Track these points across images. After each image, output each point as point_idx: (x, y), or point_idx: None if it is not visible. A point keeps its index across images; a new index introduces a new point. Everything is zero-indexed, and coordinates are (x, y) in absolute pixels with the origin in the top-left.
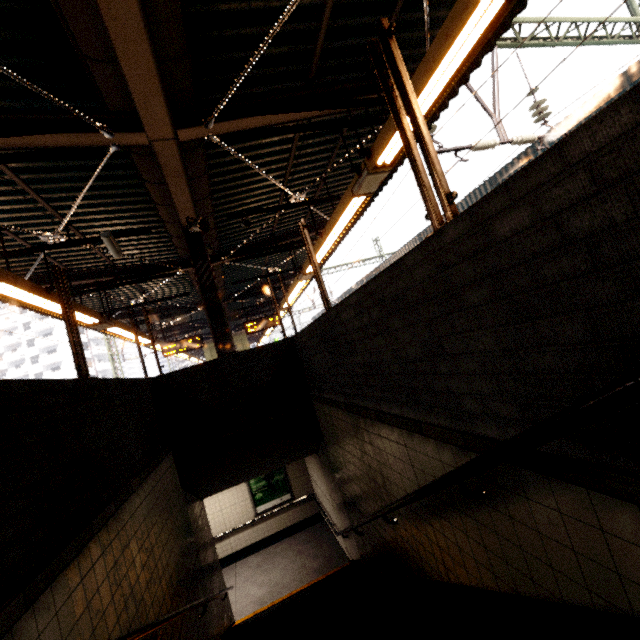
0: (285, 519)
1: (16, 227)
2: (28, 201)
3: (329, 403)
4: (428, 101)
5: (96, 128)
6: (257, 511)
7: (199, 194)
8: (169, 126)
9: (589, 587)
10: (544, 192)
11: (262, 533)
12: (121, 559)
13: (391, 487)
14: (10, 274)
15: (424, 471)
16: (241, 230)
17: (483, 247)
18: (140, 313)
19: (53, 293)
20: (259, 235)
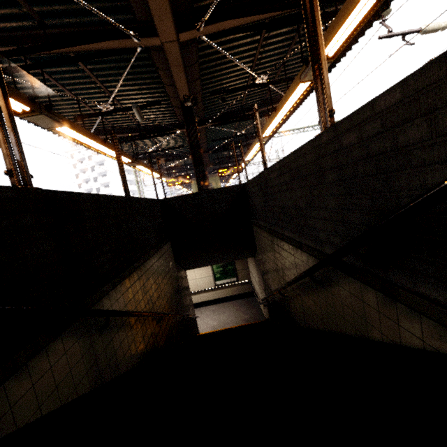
0: (232, 291)
1: (86, 99)
2: (92, 82)
3: (260, 227)
4: (368, 4)
5: (130, 36)
6: (216, 283)
7: (192, 77)
8: (174, 32)
9: (355, 327)
10: (364, 126)
11: (218, 295)
12: (146, 284)
13: (285, 278)
14: (86, 131)
15: (300, 270)
16: (219, 103)
17: (337, 150)
18: (154, 157)
19: (107, 143)
20: (232, 106)
